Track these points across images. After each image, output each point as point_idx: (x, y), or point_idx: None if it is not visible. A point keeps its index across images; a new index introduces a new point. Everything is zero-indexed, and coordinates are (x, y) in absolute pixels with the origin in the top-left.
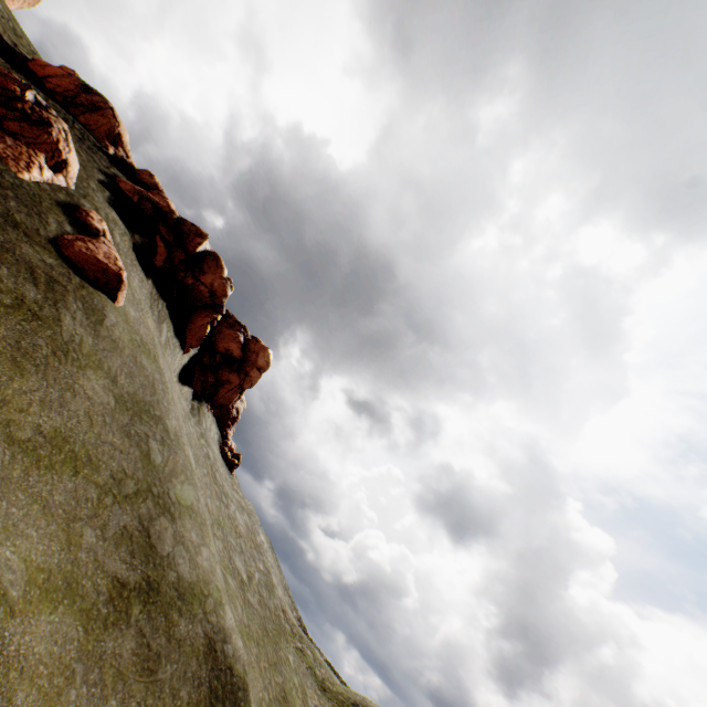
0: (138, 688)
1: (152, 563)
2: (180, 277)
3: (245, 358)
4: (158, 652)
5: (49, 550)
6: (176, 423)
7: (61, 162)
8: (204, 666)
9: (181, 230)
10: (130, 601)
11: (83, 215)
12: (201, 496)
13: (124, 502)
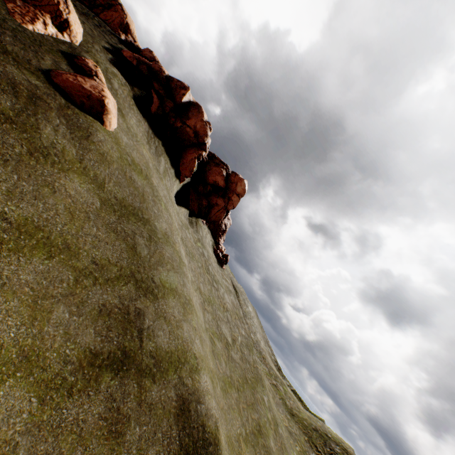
0: (101, 452)
1: (129, 336)
2: (171, 122)
3: (228, 187)
4: (127, 415)
5: (2, 325)
6: (165, 227)
7: (63, 22)
8: (176, 426)
9: (170, 86)
10: (102, 369)
11: (79, 61)
12: (187, 282)
13: (105, 283)
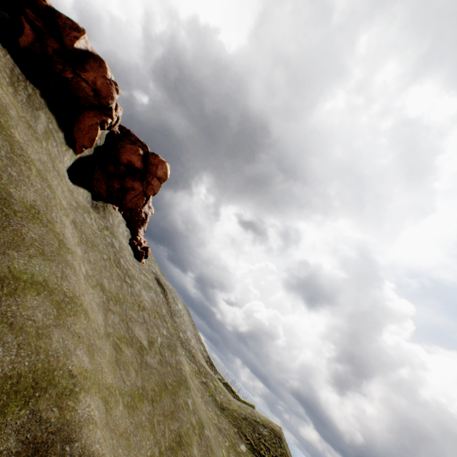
0: None
1: None
2: (58, 70)
3: (147, 170)
4: None
5: None
6: (34, 198)
7: None
8: None
9: (56, 23)
10: None
11: None
12: (72, 274)
13: None
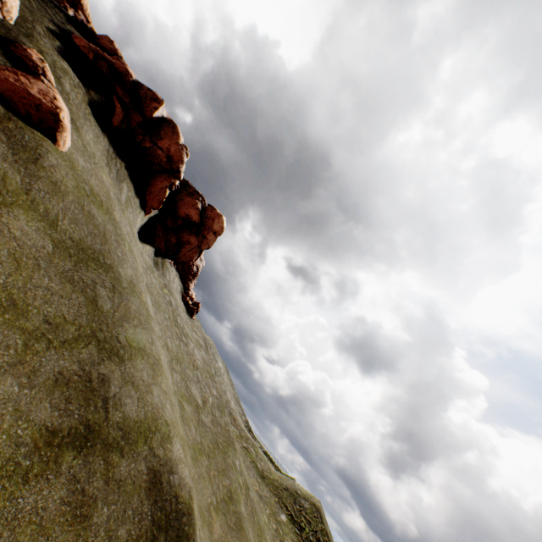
0: (65, 540)
1: (93, 407)
2: (138, 141)
3: (203, 223)
4: (94, 496)
5: None
6: (130, 273)
7: None
8: (147, 501)
9: (138, 94)
10: (62, 448)
11: (19, 50)
12: (156, 339)
13: (62, 346)
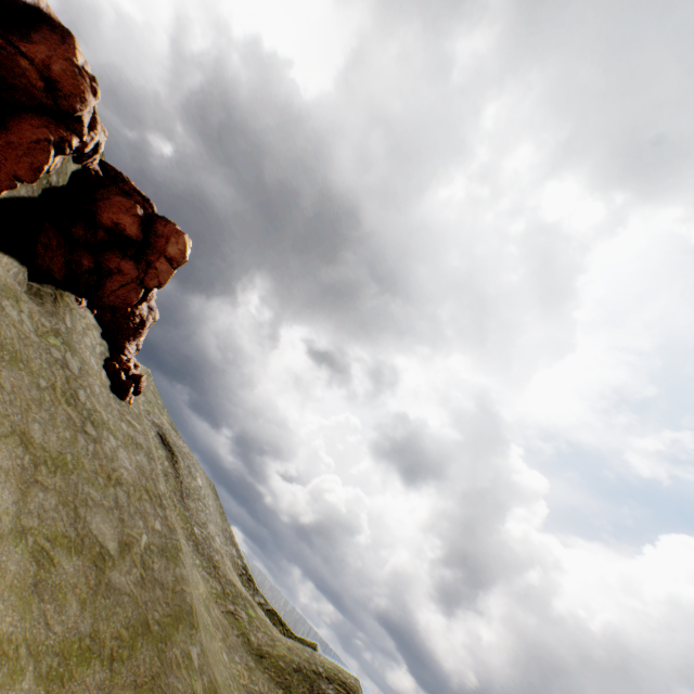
0: None
1: None
2: None
3: (149, 243)
4: None
5: None
6: None
7: None
8: None
9: None
10: None
11: None
12: None
13: None
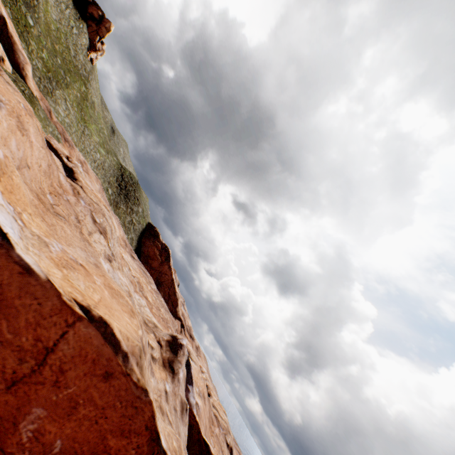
0: None
1: None
2: None
3: (102, 24)
4: None
5: None
6: None
7: None
8: None
9: None
10: None
11: None
12: None
13: None
